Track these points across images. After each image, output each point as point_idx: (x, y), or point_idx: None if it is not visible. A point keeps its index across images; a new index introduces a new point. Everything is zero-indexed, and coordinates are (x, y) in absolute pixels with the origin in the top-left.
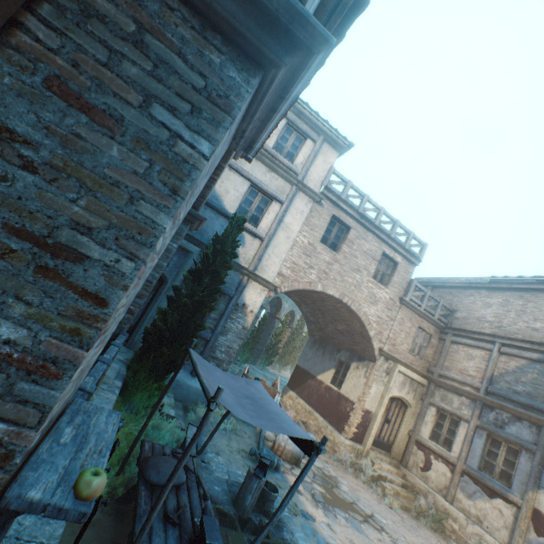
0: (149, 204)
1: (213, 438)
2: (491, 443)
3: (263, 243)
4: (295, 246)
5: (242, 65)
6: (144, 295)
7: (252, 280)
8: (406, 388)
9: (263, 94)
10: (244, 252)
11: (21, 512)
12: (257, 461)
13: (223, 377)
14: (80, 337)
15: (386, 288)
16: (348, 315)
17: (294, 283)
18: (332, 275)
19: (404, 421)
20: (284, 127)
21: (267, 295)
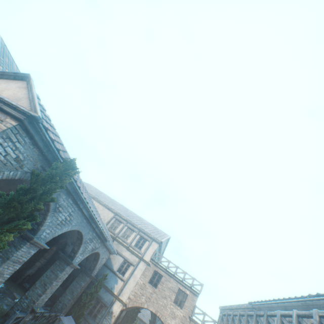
0: (54, 280)
1: None
2: None
3: (124, 283)
4: (137, 284)
5: (67, 265)
6: (71, 299)
7: (117, 300)
8: None
9: (71, 266)
10: (117, 286)
11: (32, 312)
12: None
13: None
14: (44, 293)
15: (181, 309)
16: None
17: (134, 302)
18: (152, 299)
19: None
20: (139, 237)
21: (122, 307)
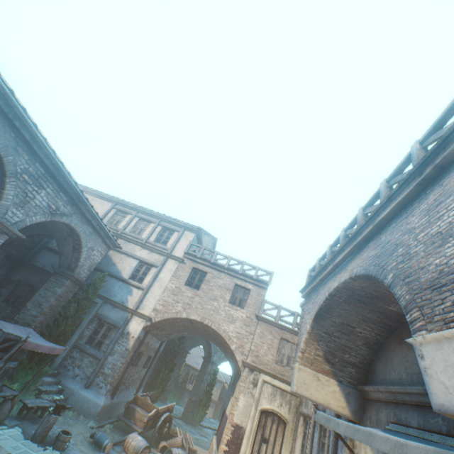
0: None
1: (74, 426)
2: (323, 433)
3: (144, 291)
4: (166, 290)
5: None
6: (38, 315)
7: (136, 316)
8: (278, 399)
9: None
10: (132, 298)
11: None
12: (92, 441)
13: (39, 340)
14: None
15: (242, 309)
16: (220, 337)
17: (165, 314)
18: (194, 305)
19: (284, 440)
20: (162, 230)
21: (145, 324)
